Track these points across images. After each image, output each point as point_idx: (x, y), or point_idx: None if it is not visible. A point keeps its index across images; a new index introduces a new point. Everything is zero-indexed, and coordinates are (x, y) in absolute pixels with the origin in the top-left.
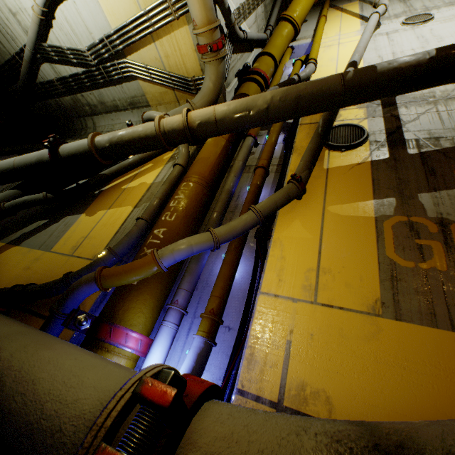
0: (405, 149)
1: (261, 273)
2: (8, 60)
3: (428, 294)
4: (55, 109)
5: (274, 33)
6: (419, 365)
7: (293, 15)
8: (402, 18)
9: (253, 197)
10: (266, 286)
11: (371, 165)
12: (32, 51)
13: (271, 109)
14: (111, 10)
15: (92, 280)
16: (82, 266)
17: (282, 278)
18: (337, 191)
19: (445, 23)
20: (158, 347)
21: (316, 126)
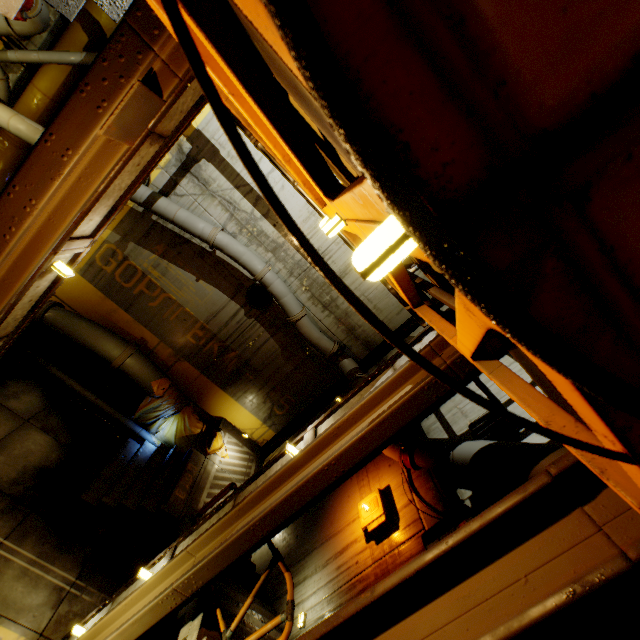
0: (153, 214)
1: None
2: None
3: (97, 276)
4: None
5: None
6: (78, 288)
7: None
8: None
9: None
10: None
11: (130, 211)
12: None
13: None
14: None
15: None
16: None
17: None
18: None
19: None
20: None
21: None
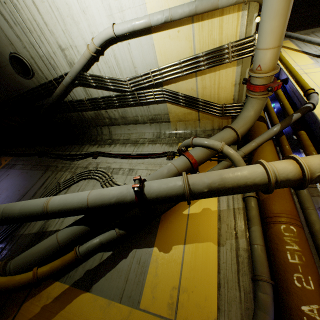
0: None
1: None
2: (44, 83)
3: None
4: (74, 119)
5: None
6: None
7: None
8: None
9: None
10: None
11: None
12: (72, 78)
13: None
14: (164, 51)
15: None
16: None
17: None
18: None
19: None
20: None
21: None
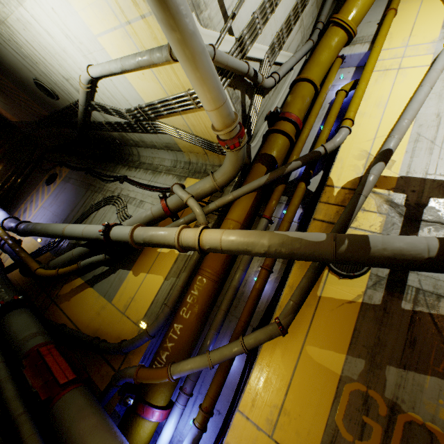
0: (400, 300)
1: (247, 377)
2: (68, 107)
3: None
4: (107, 137)
5: (321, 43)
6: None
7: (348, 20)
8: None
9: (252, 304)
10: (242, 406)
11: (360, 308)
12: (84, 107)
13: (268, 255)
14: (142, 89)
15: (132, 377)
16: (130, 328)
17: (255, 404)
18: (319, 330)
19: None
20: (172, 421)
21: (327, 227)
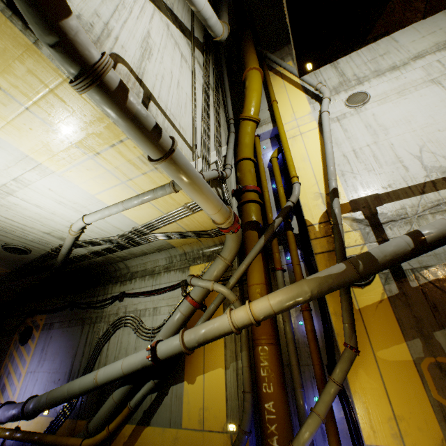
0: (407, 282)
1: (350, 412)
2: (45, 255)
3: None
4: (87, 264)
5: (241, 133)
6: None
7: (252, 115)
8: (342, 94)
9: (315, 345)
10: (367, 439)
11: (389, 302)
12: (69, 249)
13: (313, 298)
14: (136, 216)
15: None
16: (220, 440)
17: (374, 429)
18: (376, 335)
19: (382, 106)
20: None
21: (328, 255)
